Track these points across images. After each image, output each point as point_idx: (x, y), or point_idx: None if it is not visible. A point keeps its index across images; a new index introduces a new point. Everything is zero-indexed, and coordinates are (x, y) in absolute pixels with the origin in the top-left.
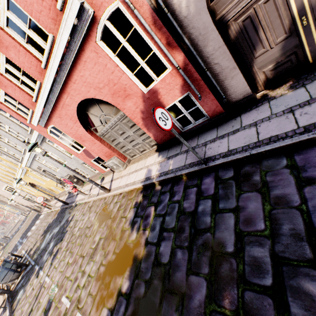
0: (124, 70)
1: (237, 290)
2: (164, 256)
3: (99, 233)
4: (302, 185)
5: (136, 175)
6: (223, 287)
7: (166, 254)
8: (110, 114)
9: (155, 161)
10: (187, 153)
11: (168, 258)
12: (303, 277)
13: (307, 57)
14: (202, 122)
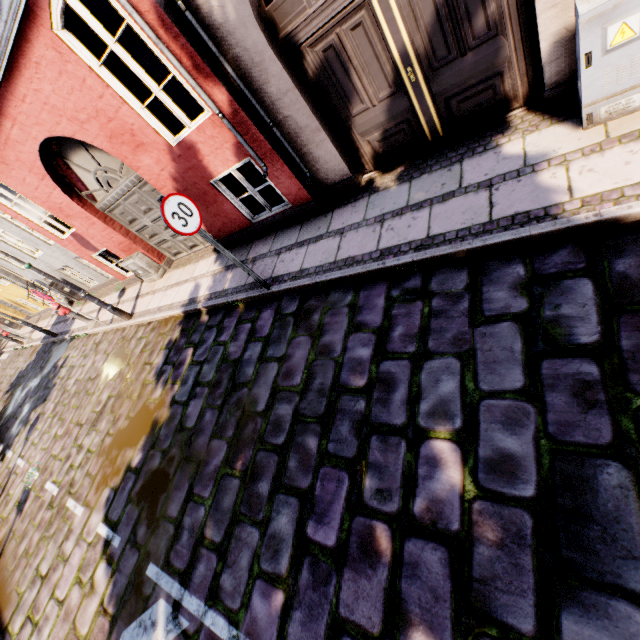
0: (124, 97)
1: (253, 451)
2: (191, 418)
3: (109, 389)
4: (350, 332)
5: (177, 291)
6: (242, 449)
7: (194, 416)
8: (116, 171)
9: (208, 270)
10: (253, 264)
11: (194, 421)
12: (310, 433)
13: (424, 130)
14: (282, 212)
